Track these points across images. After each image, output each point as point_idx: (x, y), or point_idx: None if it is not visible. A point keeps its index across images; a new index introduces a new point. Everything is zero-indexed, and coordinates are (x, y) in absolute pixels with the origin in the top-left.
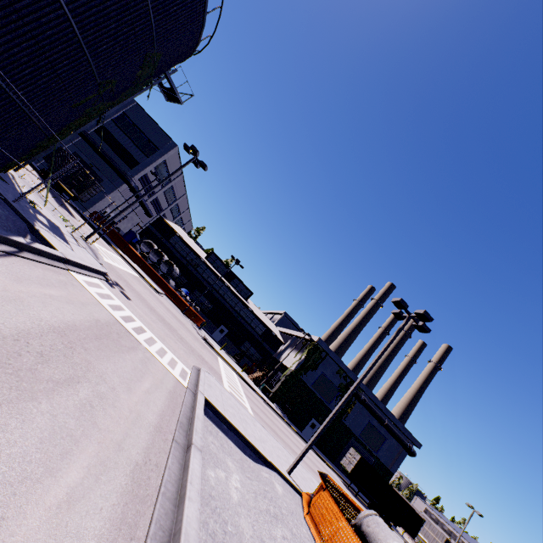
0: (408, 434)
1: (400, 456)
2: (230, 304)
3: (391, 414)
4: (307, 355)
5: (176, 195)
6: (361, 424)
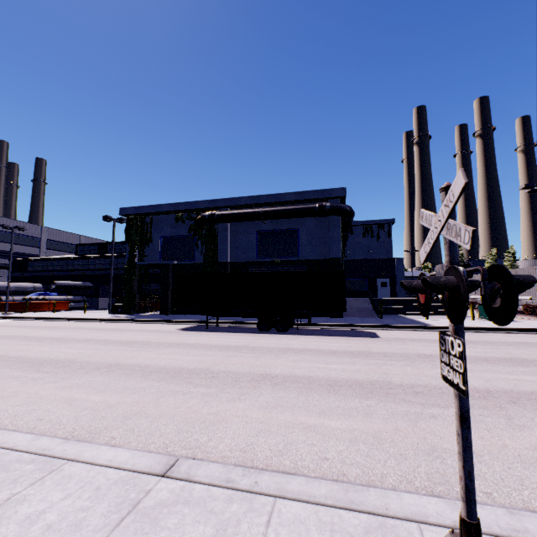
0: (312, 195)
1: (330, 231)
2: (105, 269)
3: (266, 196)
4: (126, 238)
5: (30, 235)
6: (250, 244)
